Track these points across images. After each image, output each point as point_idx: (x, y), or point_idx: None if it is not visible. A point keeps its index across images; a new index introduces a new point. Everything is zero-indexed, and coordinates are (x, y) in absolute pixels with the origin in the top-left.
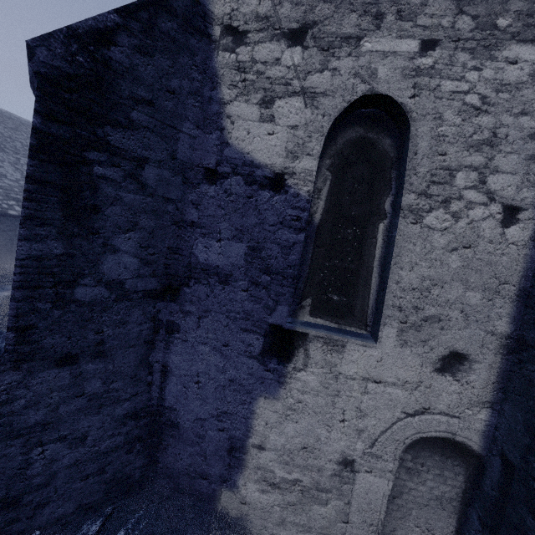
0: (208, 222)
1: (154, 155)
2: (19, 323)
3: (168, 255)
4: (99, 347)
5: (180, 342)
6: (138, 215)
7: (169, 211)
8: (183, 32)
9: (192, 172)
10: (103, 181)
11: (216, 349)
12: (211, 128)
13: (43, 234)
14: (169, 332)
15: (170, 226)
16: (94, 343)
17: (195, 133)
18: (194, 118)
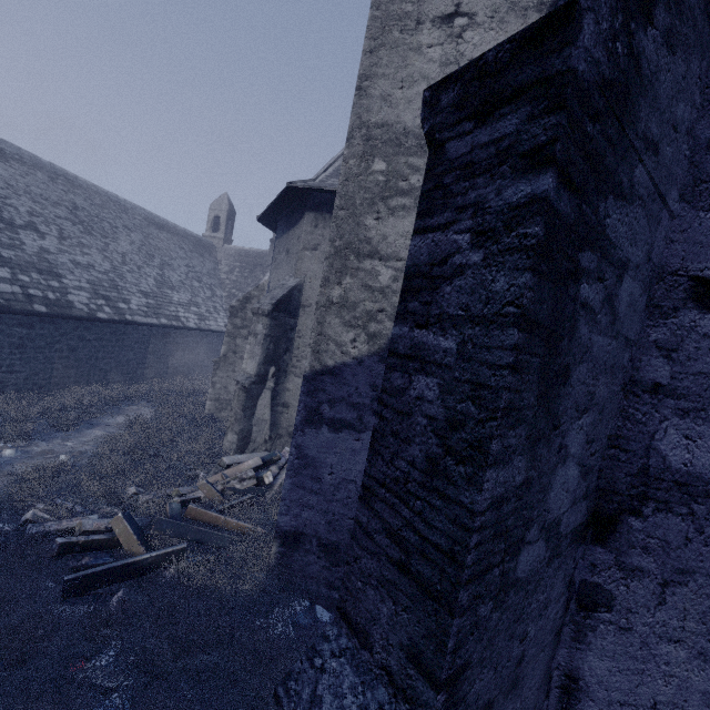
0: (696, 387)
1: (634, 253)
2: (453, 666)
3: (604, 451)
4: (516, 669)
5: (613, 630)
6: (597, 377)
7: (622, 365)
8: (703, 10)
9: (660, 285)
10: (582, 313)
11: (704, 655)
12: (709, 199)
13: (512, 444)
14: (585, 606)
15: (618, 393)
16: (513, 663)
17: (675, 209)
18: (680, 179)
